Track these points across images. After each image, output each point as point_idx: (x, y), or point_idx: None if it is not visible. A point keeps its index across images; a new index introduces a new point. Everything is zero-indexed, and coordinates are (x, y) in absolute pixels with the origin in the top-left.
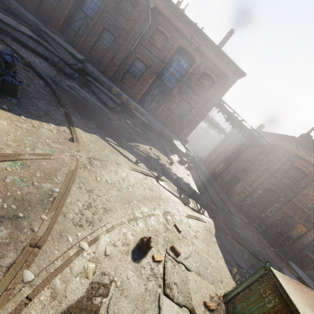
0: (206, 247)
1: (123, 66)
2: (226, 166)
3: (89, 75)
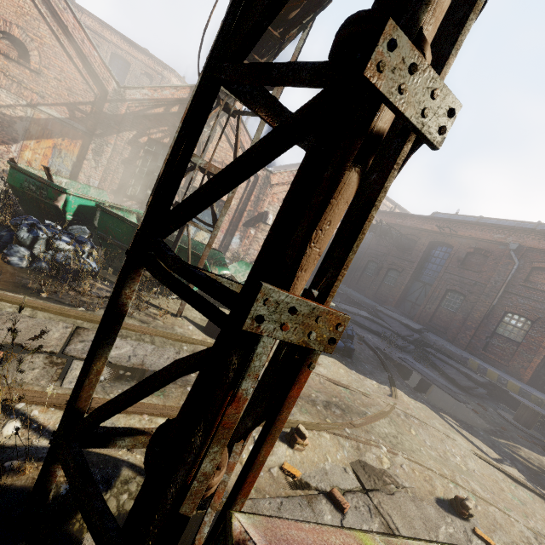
0: None
1: (484, 328)
2: None
3: (429, 347)
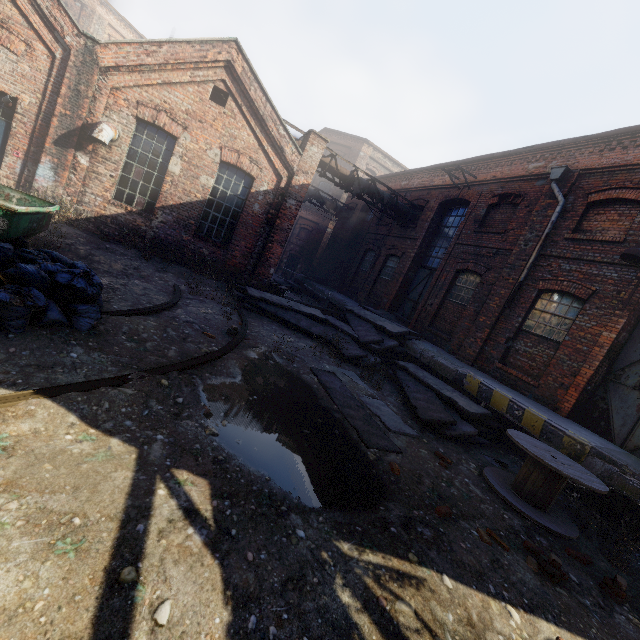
0: None
1: (505, 324)
2: None
3: (414, 362)
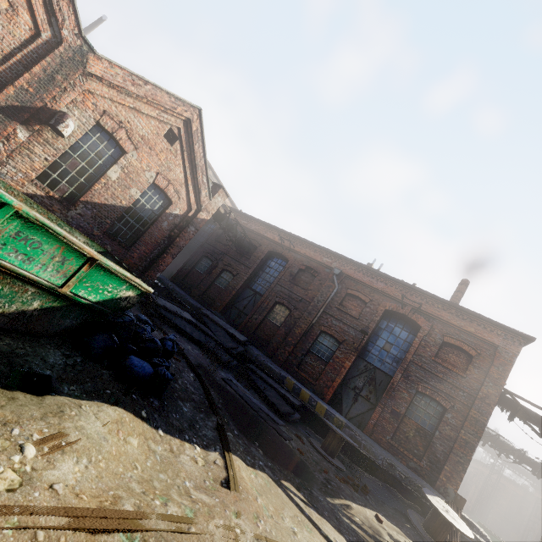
0: None
1: (302, 345)
2: None
3: (250, 362)
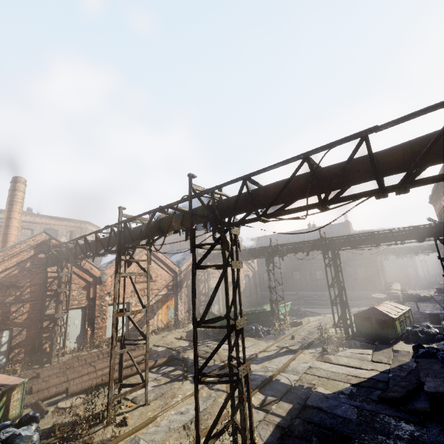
0: None
1: (313, 280)
2: None
3: (303, 297)
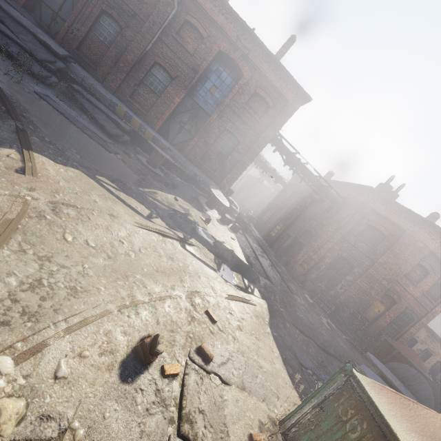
0: (255, 343)
1: (135, 75)
2: (286, 227)
3: (77, 83)
